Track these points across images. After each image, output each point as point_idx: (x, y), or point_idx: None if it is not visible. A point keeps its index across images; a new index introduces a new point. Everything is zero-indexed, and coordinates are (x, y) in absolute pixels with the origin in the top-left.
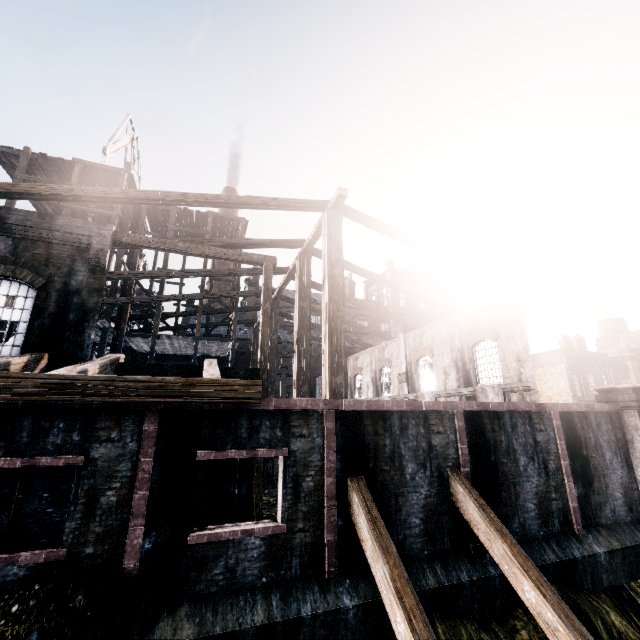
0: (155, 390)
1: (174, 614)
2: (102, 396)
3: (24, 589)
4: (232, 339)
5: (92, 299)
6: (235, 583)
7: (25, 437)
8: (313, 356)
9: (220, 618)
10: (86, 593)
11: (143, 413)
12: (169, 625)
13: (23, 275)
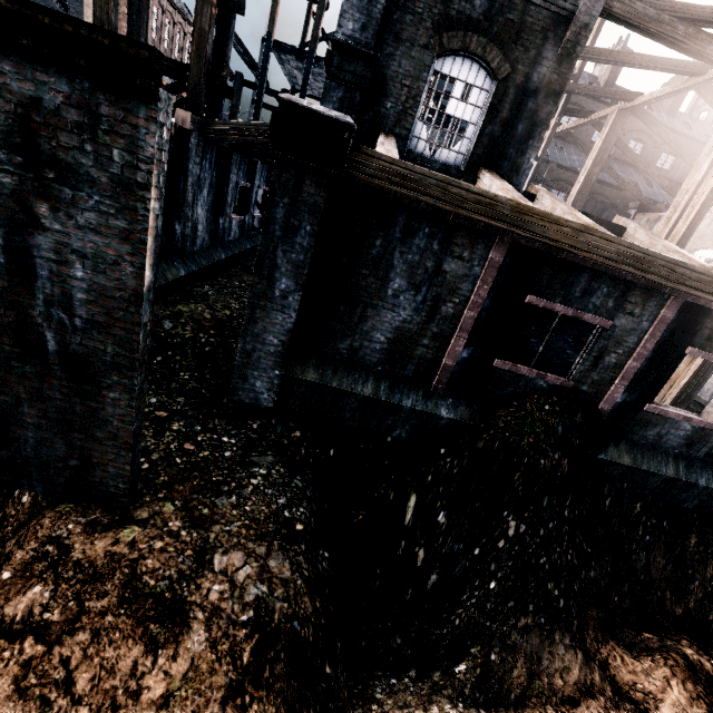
0: (702, 284)
1: (617, 446)
2: (659, 277)
3: (545, 396)
4: (540, 158)
5: (546, 107)
6: (657, 444)
7: (577, 292)
8: (593, 198)
9: (645, 461)
10: (581, 415)
11: (667, 299)
12: (615, 451)
13: (491, 56)
